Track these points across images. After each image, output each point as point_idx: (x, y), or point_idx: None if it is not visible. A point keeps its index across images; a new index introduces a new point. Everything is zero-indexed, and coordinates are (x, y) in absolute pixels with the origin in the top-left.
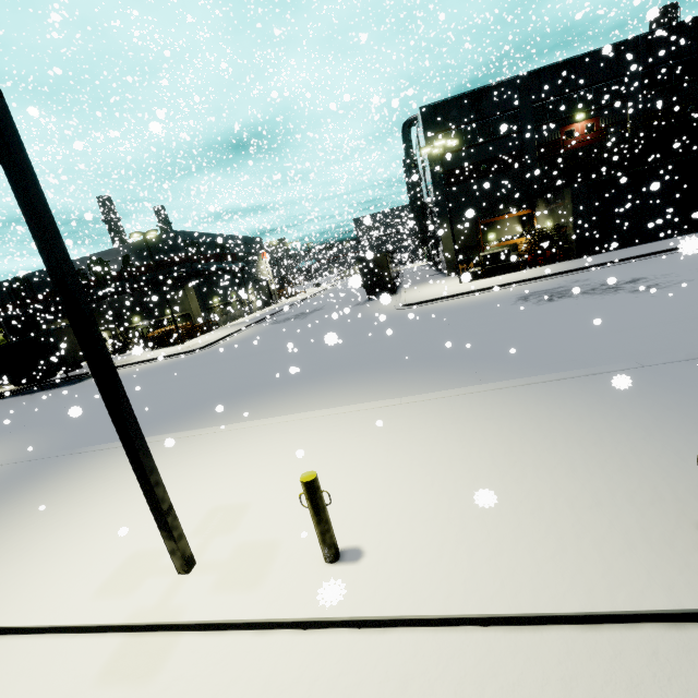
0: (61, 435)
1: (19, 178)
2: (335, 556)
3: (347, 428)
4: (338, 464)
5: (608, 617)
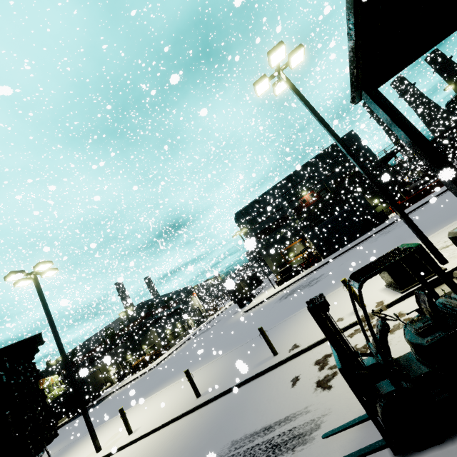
0: (82, 433)
1: (62, 353)
2: (130, 432)
3: (165, 392)
4: (152, 407)
5: (166, 424)
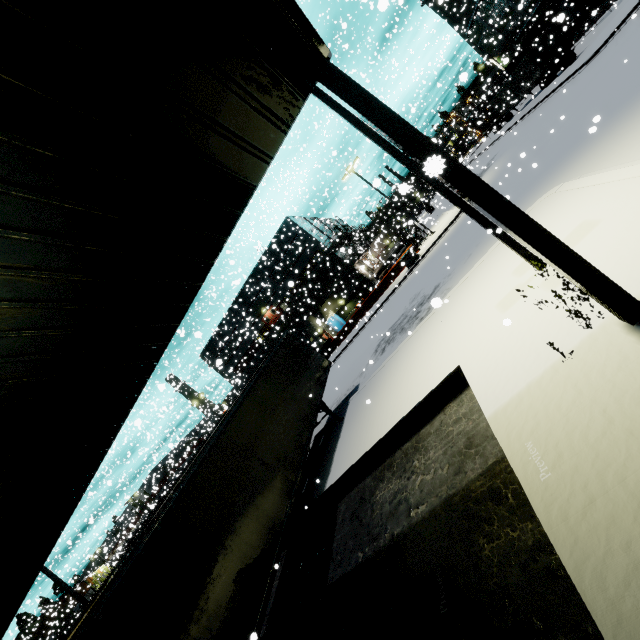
0: None
1: None
2: None
3: None
4: None
5: None
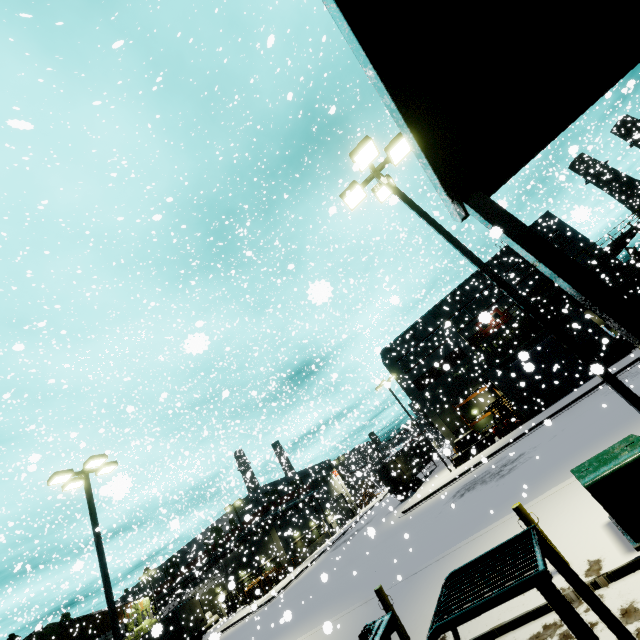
0: None
1: (108, 596)
2: None
3: None
4: None
5: None
